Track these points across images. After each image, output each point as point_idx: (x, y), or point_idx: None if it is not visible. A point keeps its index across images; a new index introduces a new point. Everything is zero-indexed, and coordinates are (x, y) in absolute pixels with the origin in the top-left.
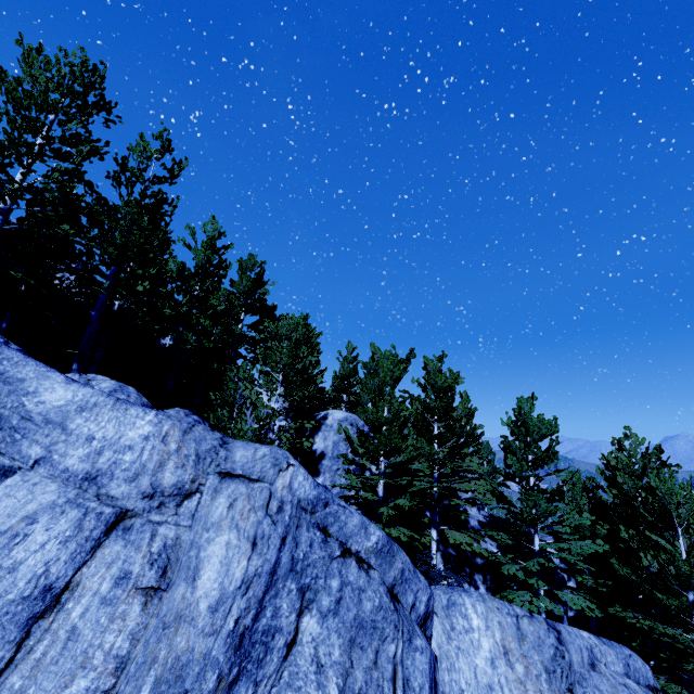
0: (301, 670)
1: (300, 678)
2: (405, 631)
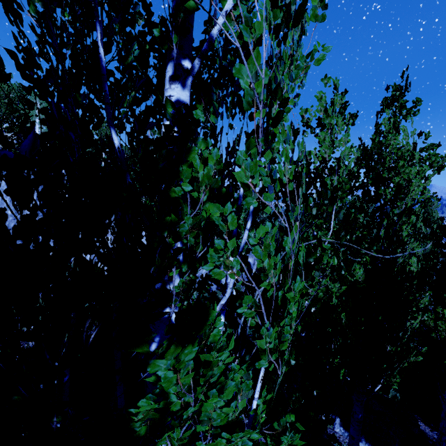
0: (2, 186)
1: (2, 186)
2: (40, 188)
